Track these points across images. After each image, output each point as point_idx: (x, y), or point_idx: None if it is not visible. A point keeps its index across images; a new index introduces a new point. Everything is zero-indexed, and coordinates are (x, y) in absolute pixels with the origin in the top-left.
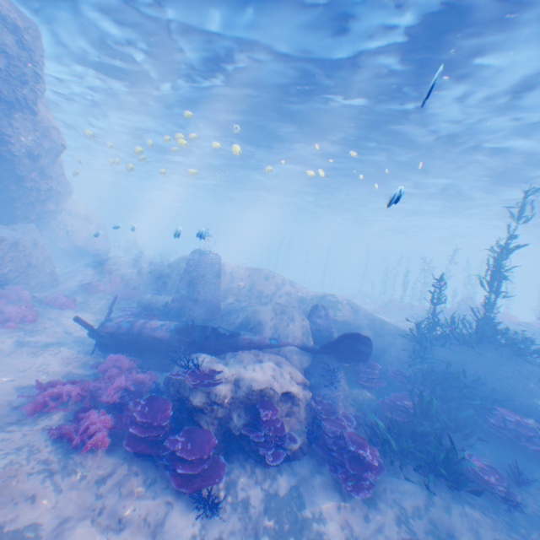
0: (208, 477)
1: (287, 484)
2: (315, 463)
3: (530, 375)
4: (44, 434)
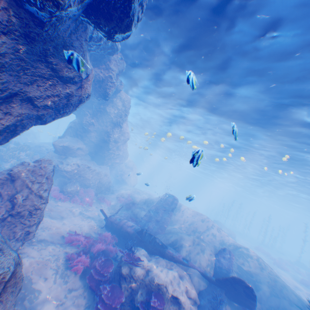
0: None
1: None
2: None
3: None
4: (65, 254)
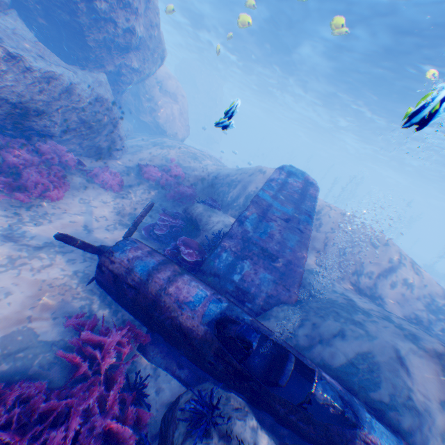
0: None
1: None
2: None
3: None
4: None
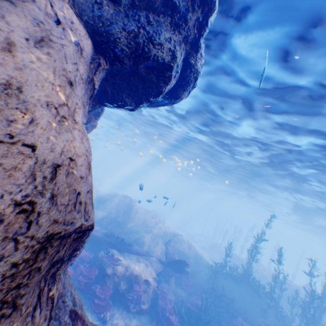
0: (105, 308)
1: (135, 323)
2: (150, 318)
3: (258, 304)
4: None
